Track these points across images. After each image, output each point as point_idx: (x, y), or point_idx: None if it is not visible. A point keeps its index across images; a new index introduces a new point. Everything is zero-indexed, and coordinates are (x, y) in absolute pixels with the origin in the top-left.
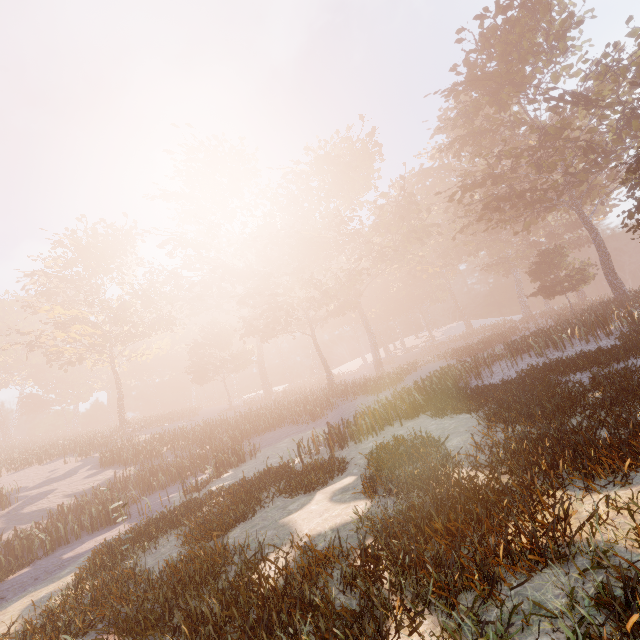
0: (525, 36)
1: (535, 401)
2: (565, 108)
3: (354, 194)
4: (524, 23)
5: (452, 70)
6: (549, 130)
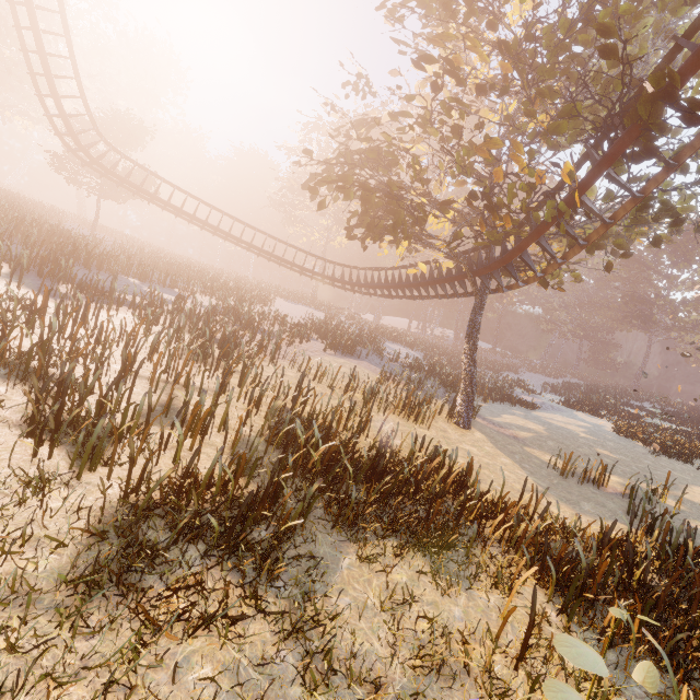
0: None
1: None
2: None
3: None
4: None
5: None
6: (690, 303)
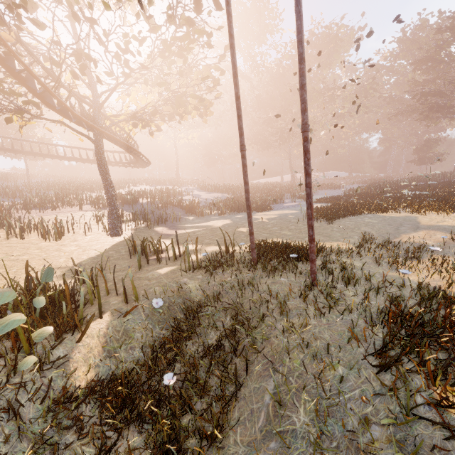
0: None
1: None
2: None
3: (332, 68)
4: None
5: (451, 18)
6: None
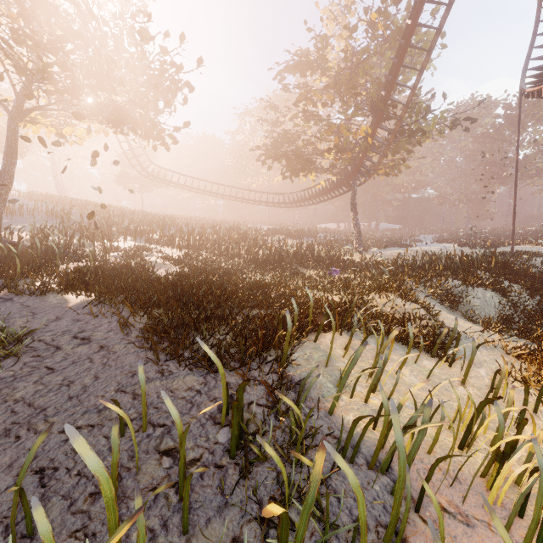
0: (538, 112)
1: (536, 234)
2: (538, 152)
3: None
4: (542, 108)
5: (508, 110)
6: (529, 157)
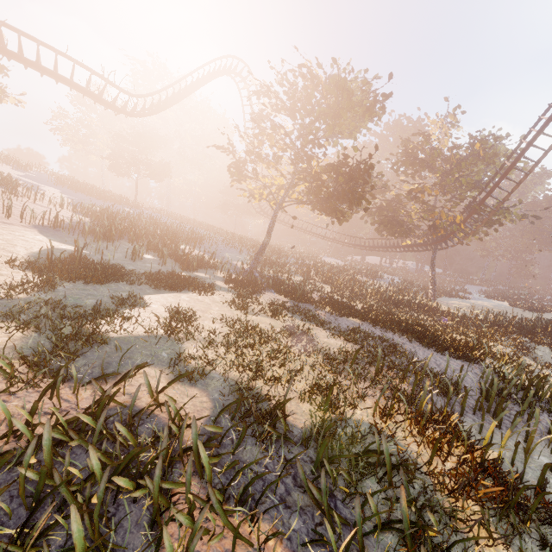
0: None
1: None
2: None
3: None
4: None
5: None
6: None
